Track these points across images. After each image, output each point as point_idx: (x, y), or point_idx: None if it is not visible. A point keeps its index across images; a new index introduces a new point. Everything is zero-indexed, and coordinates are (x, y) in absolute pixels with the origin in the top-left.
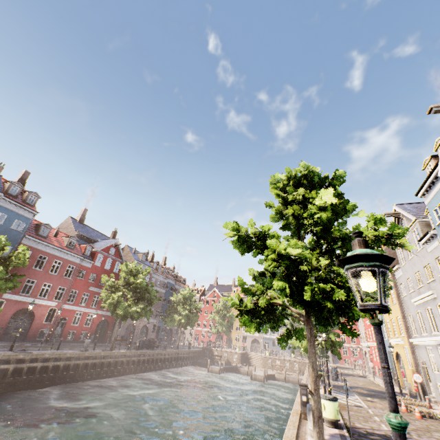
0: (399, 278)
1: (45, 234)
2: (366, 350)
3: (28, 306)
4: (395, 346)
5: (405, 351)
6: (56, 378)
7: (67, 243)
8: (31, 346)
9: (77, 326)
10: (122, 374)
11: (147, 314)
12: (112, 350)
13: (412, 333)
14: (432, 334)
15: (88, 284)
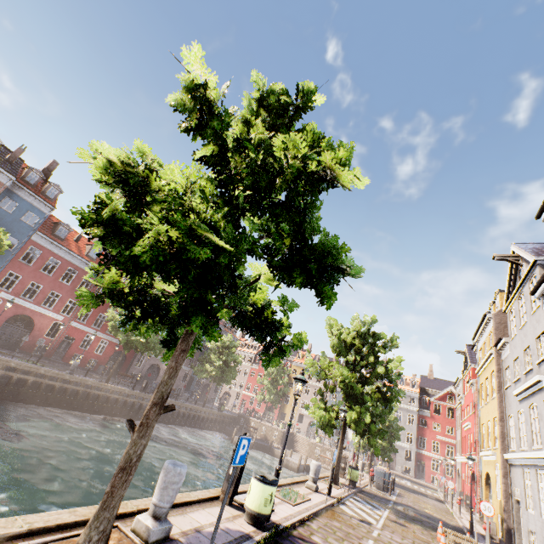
0: (505, 359)
1: (63, 236)
2: (459, 468)
3: (28, 313)
4: (486, 463)
5: (497, 472)
6: (22, 394)
7: (88, 252)
8: (17, 356)
9: (85, 350)
10: (114, 414)
11: (155, 348)
12: (107, 383)
13: (510, 446)
14: (532, 448)
15: (107, 304)
